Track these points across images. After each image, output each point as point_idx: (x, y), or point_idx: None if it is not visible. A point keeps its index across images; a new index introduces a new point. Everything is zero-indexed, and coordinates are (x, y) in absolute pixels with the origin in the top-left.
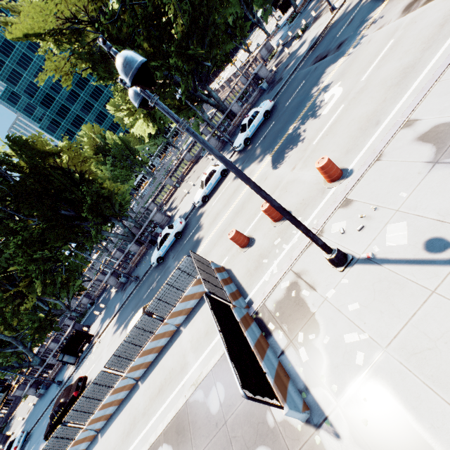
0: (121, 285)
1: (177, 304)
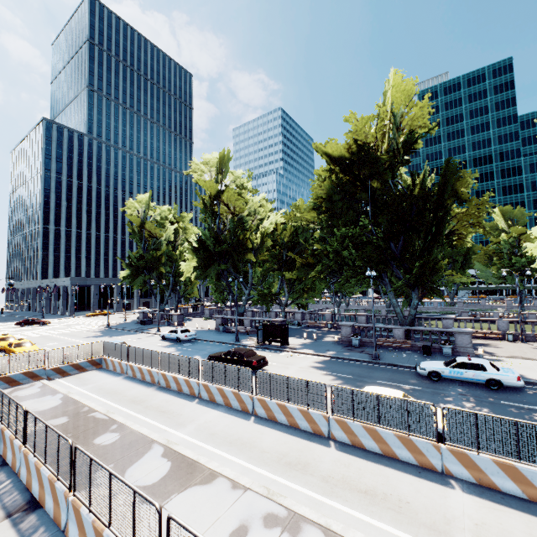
0: (346, 342)
1: (484, 455)
